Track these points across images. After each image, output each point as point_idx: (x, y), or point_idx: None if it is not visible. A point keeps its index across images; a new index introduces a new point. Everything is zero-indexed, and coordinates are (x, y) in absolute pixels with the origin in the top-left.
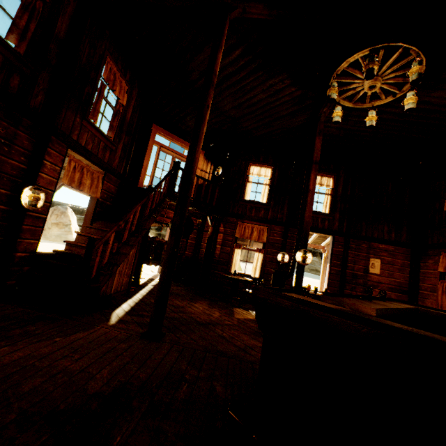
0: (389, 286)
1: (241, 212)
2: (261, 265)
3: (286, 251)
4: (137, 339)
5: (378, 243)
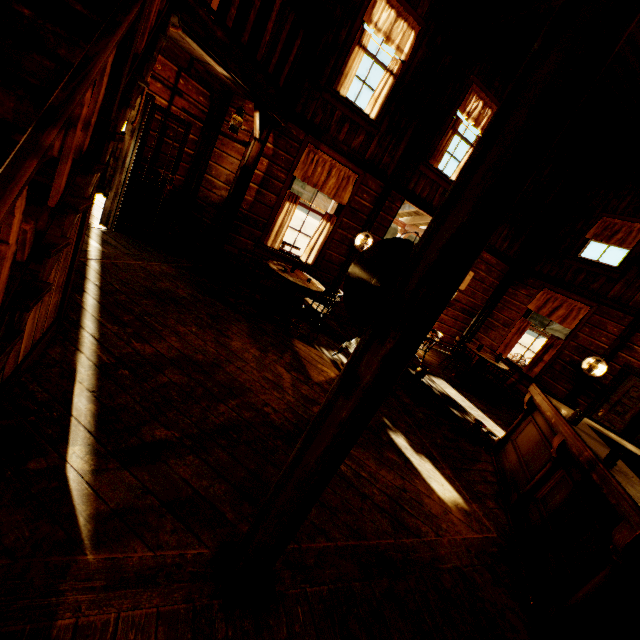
0: (464, 306)
1: (320, 121)
2: (323, 245)
3: (371, 230)
4: (220, 622)
5: (485, 251)
